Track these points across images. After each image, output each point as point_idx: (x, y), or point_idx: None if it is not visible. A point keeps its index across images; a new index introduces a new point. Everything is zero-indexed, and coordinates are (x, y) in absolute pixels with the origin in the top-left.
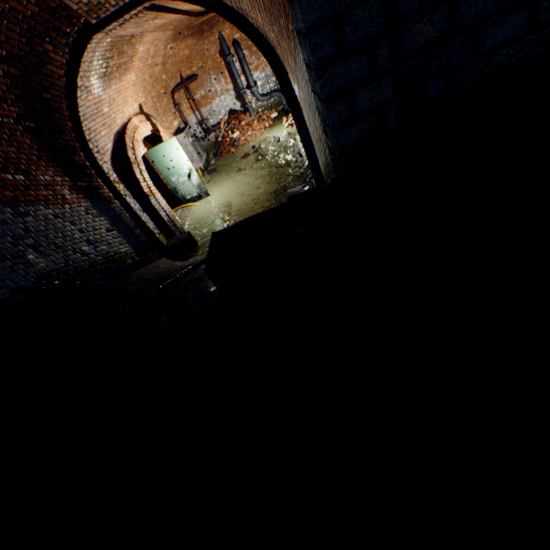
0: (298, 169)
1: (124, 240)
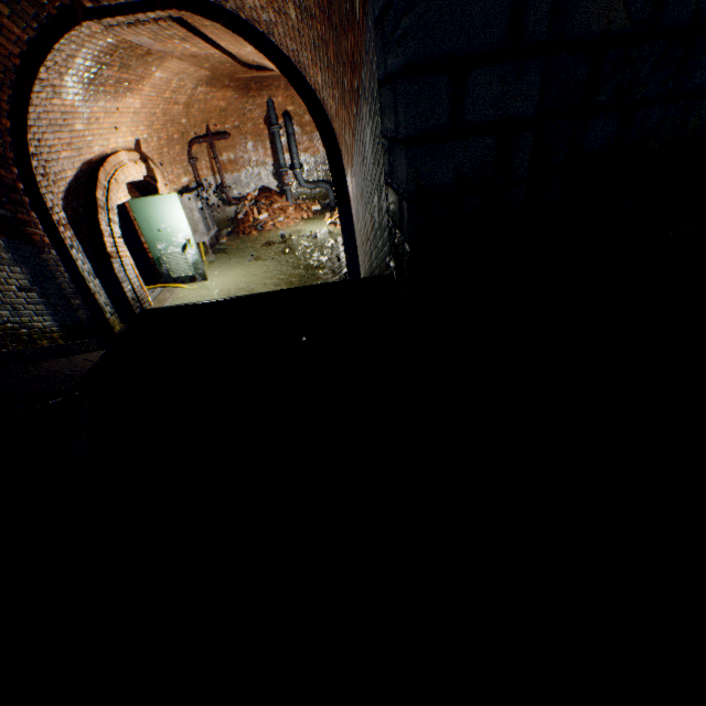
0: (333, 275)
1: (46, 309)
